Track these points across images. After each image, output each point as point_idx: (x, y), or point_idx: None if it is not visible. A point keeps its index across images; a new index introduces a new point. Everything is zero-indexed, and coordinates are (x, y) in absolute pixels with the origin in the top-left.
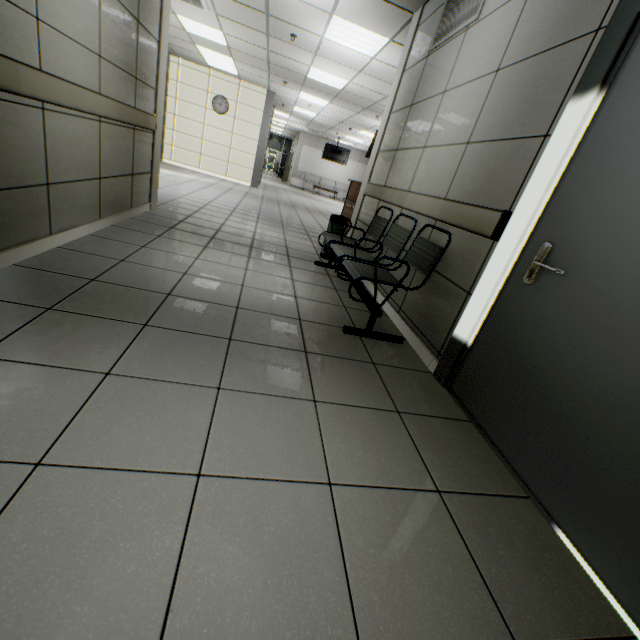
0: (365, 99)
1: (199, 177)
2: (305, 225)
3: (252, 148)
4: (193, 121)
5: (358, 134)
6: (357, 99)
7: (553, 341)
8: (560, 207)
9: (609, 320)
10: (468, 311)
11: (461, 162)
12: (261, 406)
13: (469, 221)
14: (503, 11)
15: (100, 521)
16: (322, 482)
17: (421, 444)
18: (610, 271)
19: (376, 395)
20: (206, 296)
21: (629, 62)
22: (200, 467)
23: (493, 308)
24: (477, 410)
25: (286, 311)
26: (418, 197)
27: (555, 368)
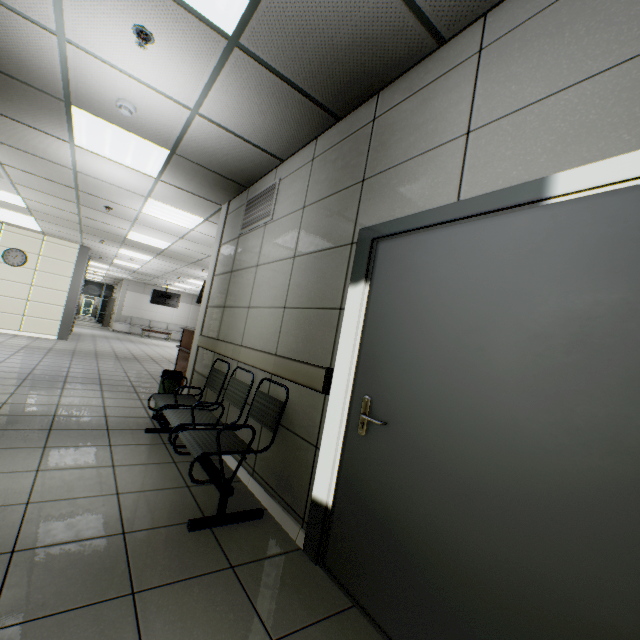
0: (190, 256)
1: None
2: (133, 379)
3: (60, 299)
4: None
5: (187, 281)
6: (182, 256)
7: (399, 491)
8: (367, 365)
9: (432, 465)
10: (321, 467)
11: (283, 322)
12: None
13: (301, 376)
14: (289, 219)
15: None
16: None
17: None
18: (417, 420)
19: (241, 625)
20: None
21: (377, 267)
22: None
23: (342, 461)
24: (357, 588)
25: (102, 525)
26: (251, 351)
27: (409, 521)
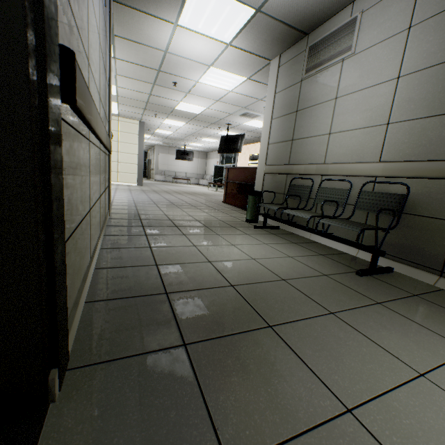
0: (214, 118)
1: None
2: (204, 203)
3: (134, 159)
4: None
5: (200, 140)
6: (208, 118)
7: None
8: None
9: None
10: None
11: (386, 136)
12: None
13: (430, 172)
14: (382, 45)
15: None
16: None
17: None
18: None
19: None
20: (252, 277)
21: None
22: None
23: None
24: None
25: (308, 271)
26: (345, 165)
27: None
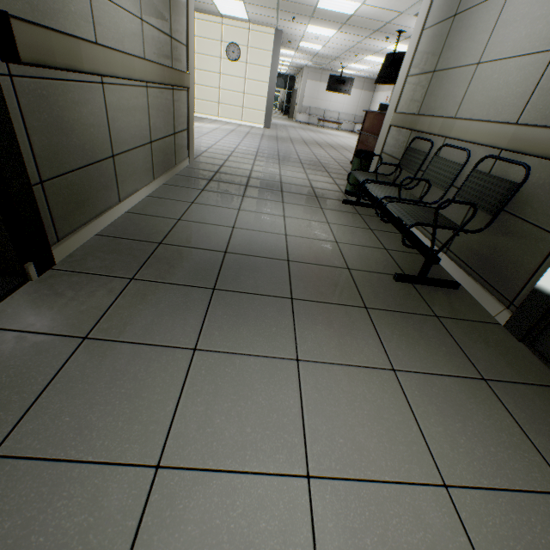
0: (376, 20)
1: (220, 125)
2: (321, 161)
3: (263, 90)
4: (210, 72)
5: (363, 60)
6: (367, 22)
7: None
8: None
9: None
10: None
11: (544, 75)
12: (343, 380)
13: None
14: None
15: (229, 544)
16: (436, 483)
17: (525, 424)
18: None
19: (453, 358)
20: (257, 250)
21: None
22: (306, 465)
23: None
24: None
25: (333, 260)
26: (472, 124)
27: None
